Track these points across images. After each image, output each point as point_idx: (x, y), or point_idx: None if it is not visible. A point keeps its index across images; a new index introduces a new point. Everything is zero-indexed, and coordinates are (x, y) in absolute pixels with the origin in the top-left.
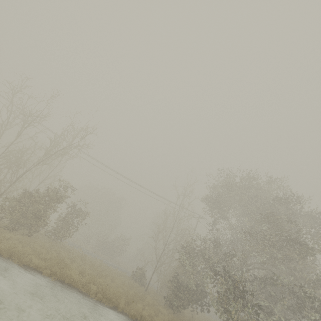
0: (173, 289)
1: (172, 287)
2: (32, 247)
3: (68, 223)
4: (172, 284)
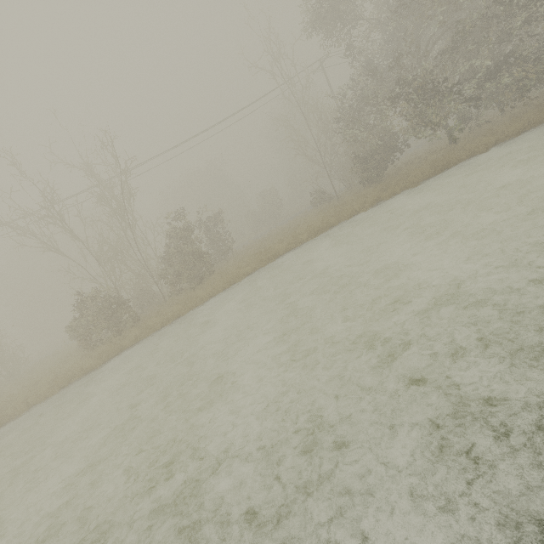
0: (363, 168)
1: (360, 168)
2: (228, 272)
3: (218, 237)
4: (357, 166)
